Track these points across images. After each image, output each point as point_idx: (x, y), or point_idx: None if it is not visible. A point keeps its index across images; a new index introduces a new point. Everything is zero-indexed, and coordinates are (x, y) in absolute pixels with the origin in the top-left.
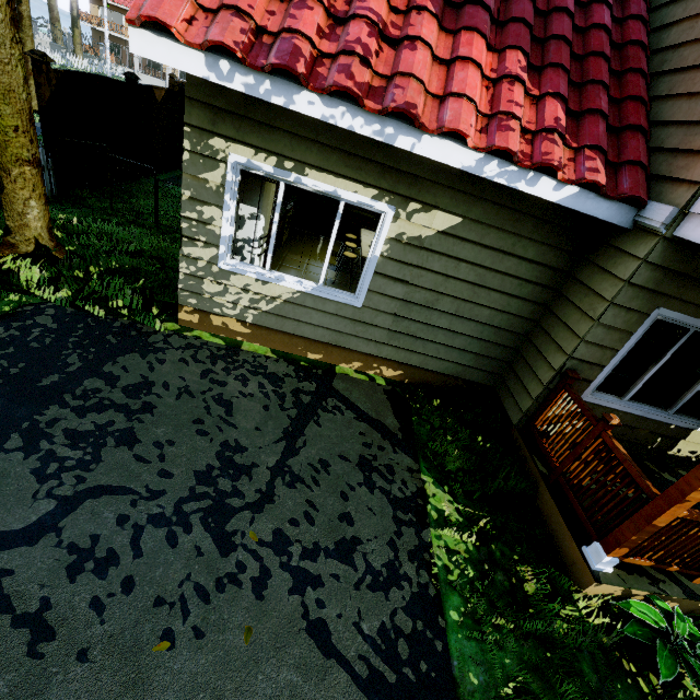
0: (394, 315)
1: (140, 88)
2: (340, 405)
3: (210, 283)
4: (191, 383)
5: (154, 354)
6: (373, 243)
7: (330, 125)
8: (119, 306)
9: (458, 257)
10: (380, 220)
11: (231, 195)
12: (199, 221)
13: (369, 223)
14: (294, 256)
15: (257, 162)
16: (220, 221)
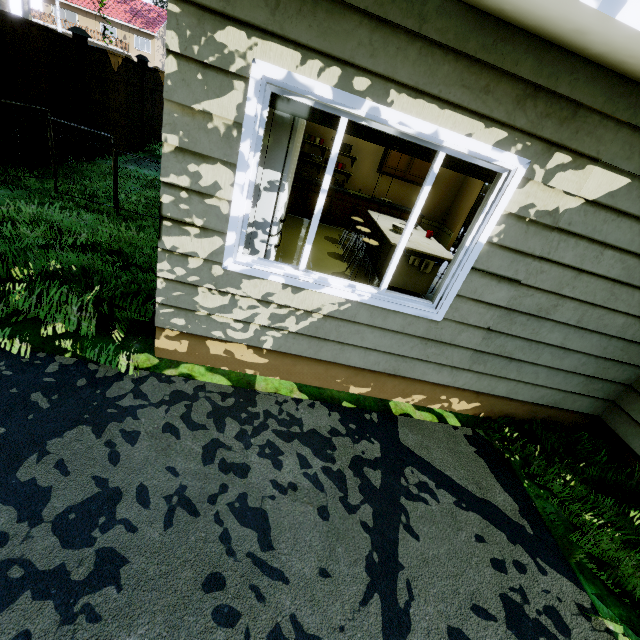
0: (486, 330)
1: (91, 49)
2: (425, 479)
3: (208, 293)
4: (189, 479)
5: (118, 423)
6: (478, 222)
7: (449, 1)
8: (59, 332)
9: (606, 241)
10: (497, 184)
11: (251, 142)
12: (192, 191)
13: (366, 205)
14: (293, 245)
15: (304, 78)
16: (229, 190)
